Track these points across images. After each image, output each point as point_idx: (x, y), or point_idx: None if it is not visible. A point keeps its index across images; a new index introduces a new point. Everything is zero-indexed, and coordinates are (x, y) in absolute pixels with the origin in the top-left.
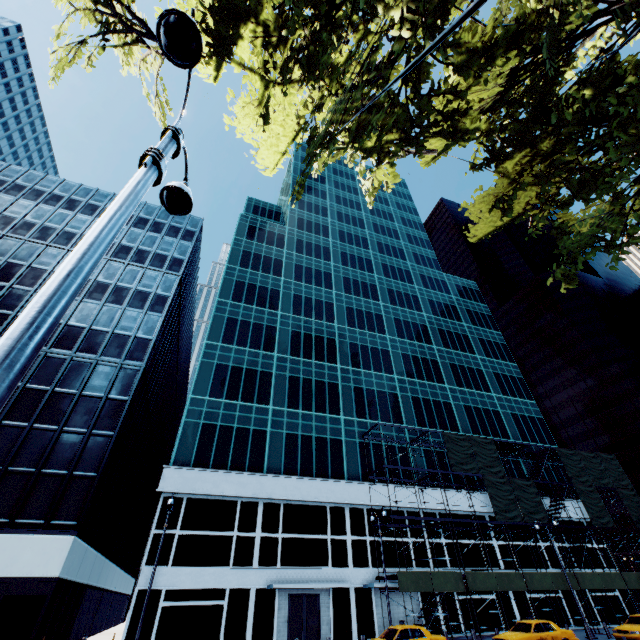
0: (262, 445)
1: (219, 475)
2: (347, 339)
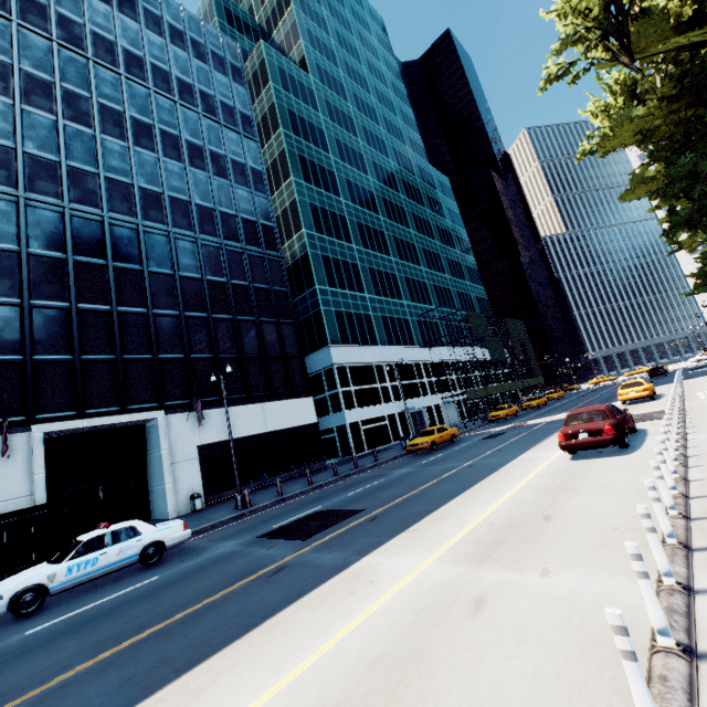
0: (372, 326)
1: (360, 349)
2: (391, 233)
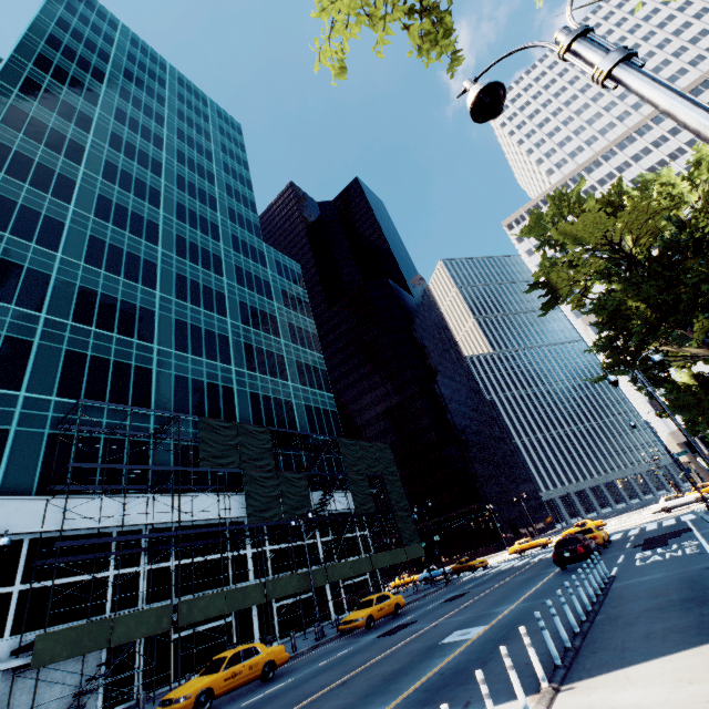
0: None
1: None
2: (77, 280)
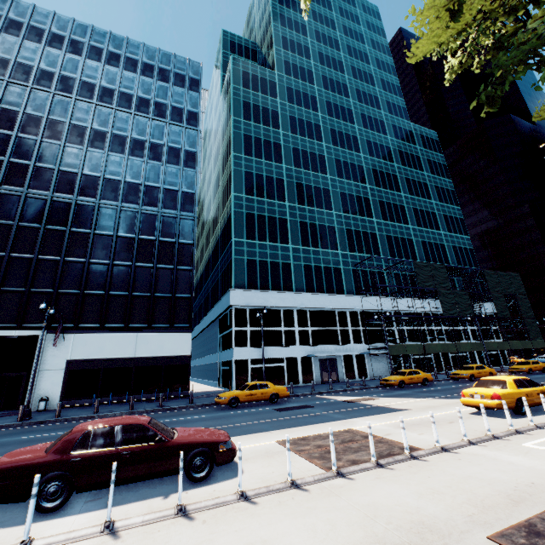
0: (289, 273)
1: (266, 294)
2: (338, 189)
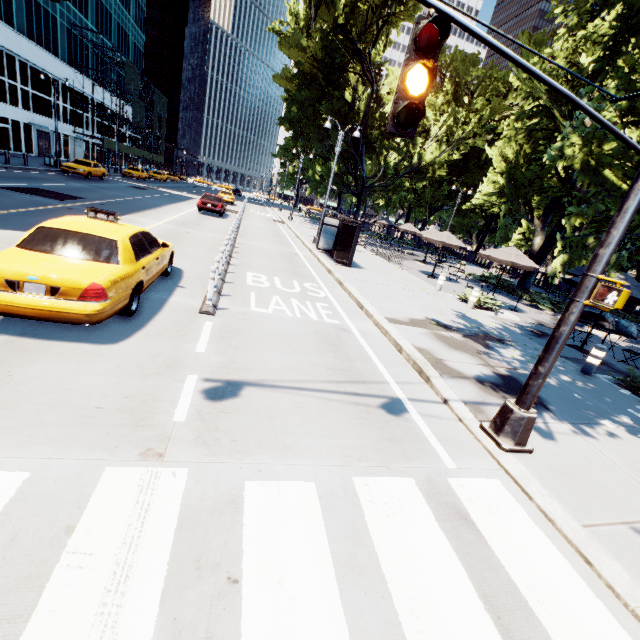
0: None
1: None
2: None
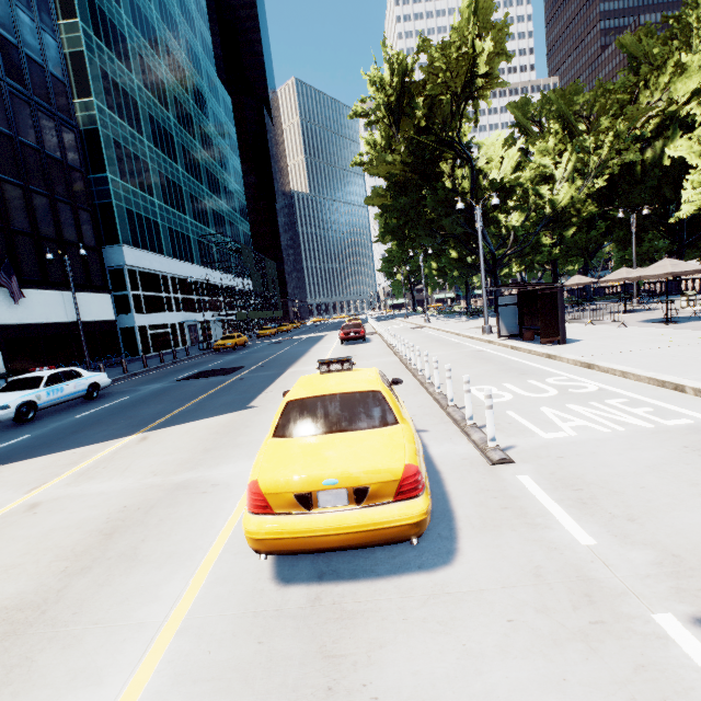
0: (160, 234)
1: (150, 256)
2: (180, 139)
